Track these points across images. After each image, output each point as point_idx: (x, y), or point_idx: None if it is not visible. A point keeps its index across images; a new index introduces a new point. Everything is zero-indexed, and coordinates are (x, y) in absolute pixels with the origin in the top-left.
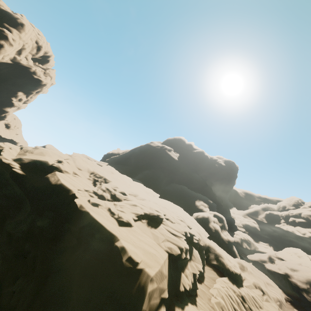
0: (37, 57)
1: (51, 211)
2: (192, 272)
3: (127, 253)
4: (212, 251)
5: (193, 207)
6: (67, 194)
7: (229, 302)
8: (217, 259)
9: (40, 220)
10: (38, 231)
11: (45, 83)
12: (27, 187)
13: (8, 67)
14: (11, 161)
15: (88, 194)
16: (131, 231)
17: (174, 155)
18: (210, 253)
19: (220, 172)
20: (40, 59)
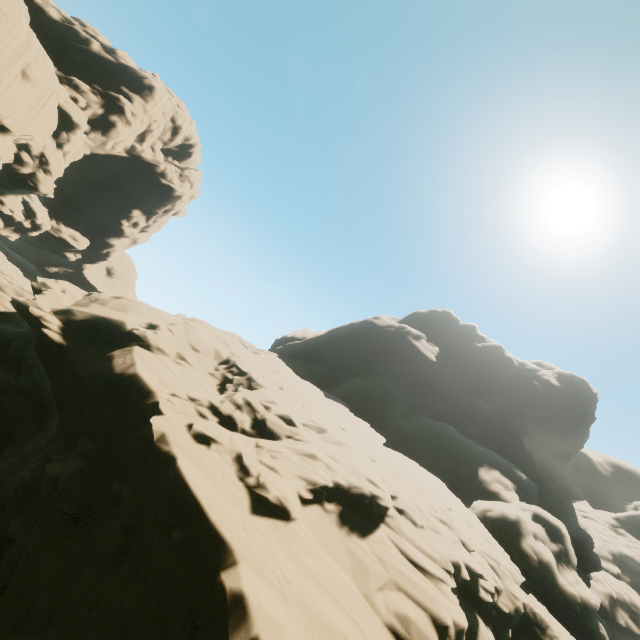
0: (172, 146)
1: (96, 439)
2: None
3: (248, 625)
4: (536, 634)
5: (471, 484)
6: (141, 400)
7: None
8: None
9: (60, 461)
10: (47, 489)
11: (181, 194)
12: (63, 375)
13: (122, 165)
14: (48, 312)
15: (194, 408)
16: (286, 536)
17: (428, 350)
18: (530, 639)
19: (546, 401)
20: (177, 151)
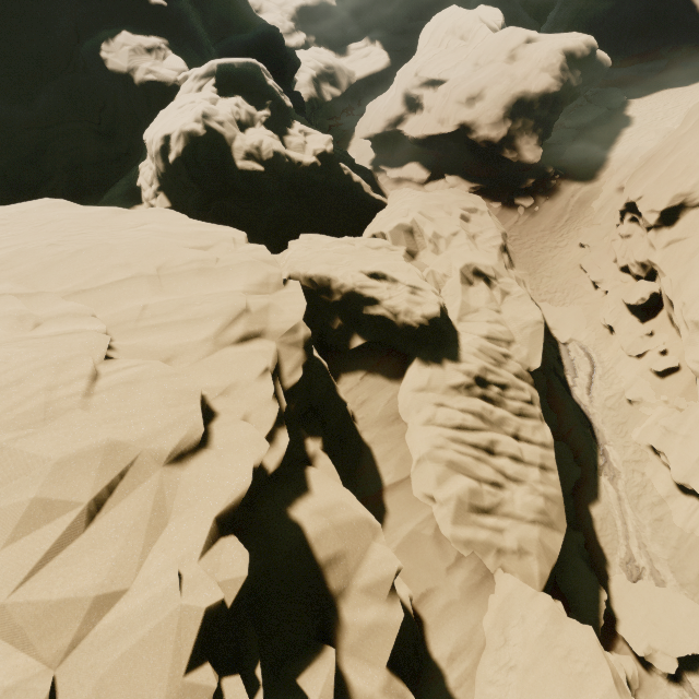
0: None
1: None
2: (385, 667)
3: None
4: (326, 303)
5: (117, 101)
6: None
7: (471, 454)
8: (356, 318)
9: None
10: None
11: None
12: None
13: None
14: None
15: None
16: None
17: None
18: (324, 316)
19: None
20: None
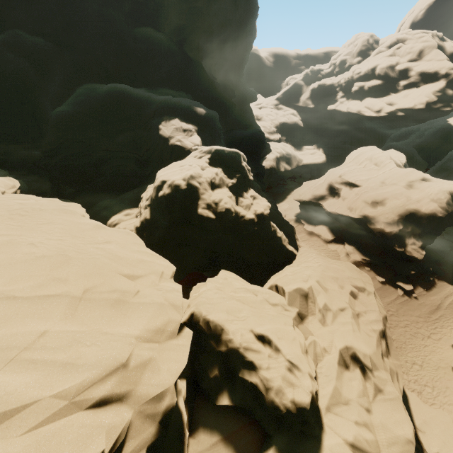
0: None
1: None
2: None
3: None
4: (212, 349)
5: (156, 149)
6: None
7: None
8: (232, 373)
9: None
10: None
11: None
12: None
13: None
14: None
15: None
16: None
17: None
18: (206, 360)
19: (214, 2)
20: None
